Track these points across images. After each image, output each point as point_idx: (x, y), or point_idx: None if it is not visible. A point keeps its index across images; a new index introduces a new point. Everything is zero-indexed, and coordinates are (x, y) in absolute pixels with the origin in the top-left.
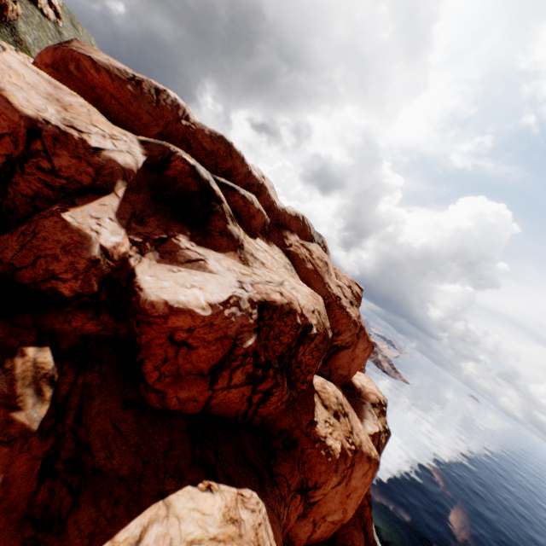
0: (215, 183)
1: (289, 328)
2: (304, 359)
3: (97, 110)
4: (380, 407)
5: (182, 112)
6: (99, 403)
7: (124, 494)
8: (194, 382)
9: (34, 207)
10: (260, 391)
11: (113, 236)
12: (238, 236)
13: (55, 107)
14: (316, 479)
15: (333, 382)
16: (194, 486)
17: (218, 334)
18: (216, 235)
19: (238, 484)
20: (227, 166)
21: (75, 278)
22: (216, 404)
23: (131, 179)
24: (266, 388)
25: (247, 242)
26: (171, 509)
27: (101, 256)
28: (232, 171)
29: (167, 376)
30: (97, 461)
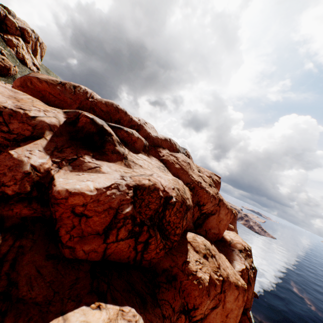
0: (108, 126)
1: (155, 199)
2: (171, 219)
3: (43, 102)
4: (245, 252)
5: (89, 95)
6: (29, 257)
7: (36, 313)
8: (93, 239)
9: (0, 152)
10: (141, 242)
11: (40, 159)
12: (123, 152)
13: (12, 100)
14: (194, 302)
15: (204, 236)
16: (87, 306)
17: (105, 207)
18: (109, 153)
19: (121, 303)
20: (117, 117)
21: (15, 184)
22: (111, 253)
23: (56, 130)
24: (144, 239)
25: (131, 156)
26: (66, 322)
27: (31, 170)
28: (120, 120)
29: (75, 237)
30: (21, 293)
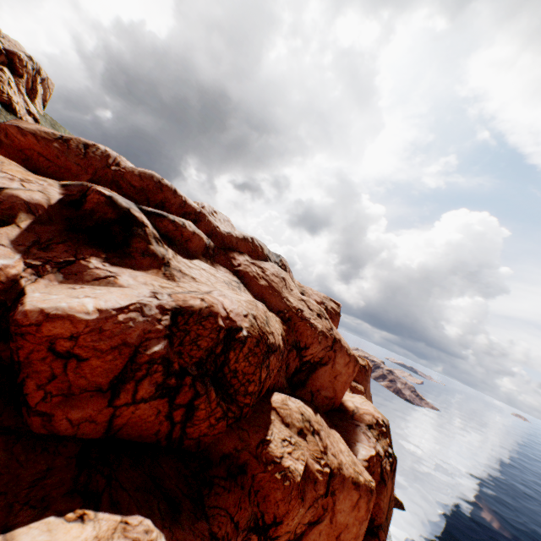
0: (139, 212)
1: (209, 331)
2: (240, 367)
3: (28, 169)
4: (378, 428)
5: (112, 160)
6: None
7: None
8: (90, 400)
9: None
10: (181, 405)
11: (2, 259)
12: (163, 255)
13: None
14: (275, 512)
15: (304, 400)
16: (59, 517)
17: (115, 342)
18: (137, 255)
19: (126, 510)
20: (159, 199)
21: None
22: (124, 425)
23: (41, 213)
24: (187, 400)
25: (178, 261)
26: None
27: None
28: (165, 203)
29: (55, 396)
30: None
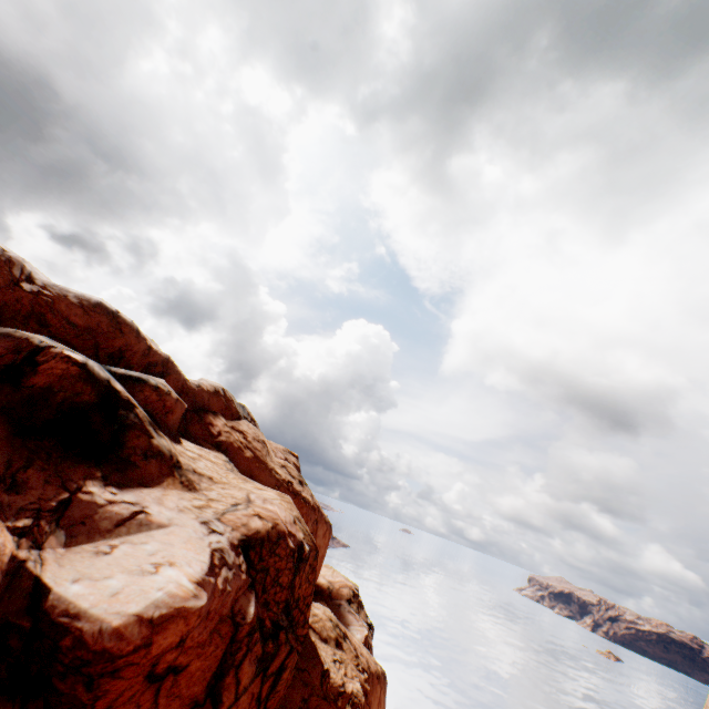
0: (114, 379)
1: (285, 559)
2: (302, 591)
3: None
4: (356, 599)
5: (19, 269)
6: None
7: None
8: None
9: None
10: (271, 673)
11: None
12: (170, 451)
13: None
14: None
15: (313, 599)
16: None
17: (214, 623)
18: (139, 460)
19: None
20: (116, 345)
21: None
22: None
23: None
24: (279, 664)
25: (180, 453)
26: None
27: None
28: (125, 351)
29: None
30: None
